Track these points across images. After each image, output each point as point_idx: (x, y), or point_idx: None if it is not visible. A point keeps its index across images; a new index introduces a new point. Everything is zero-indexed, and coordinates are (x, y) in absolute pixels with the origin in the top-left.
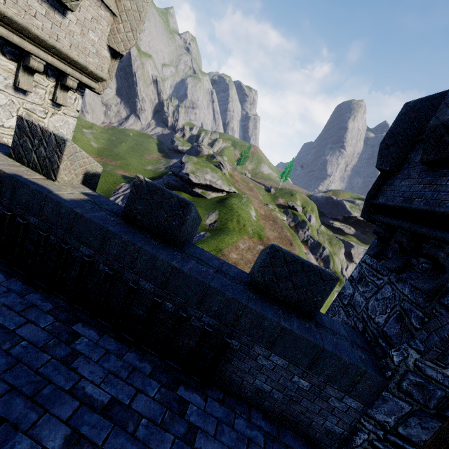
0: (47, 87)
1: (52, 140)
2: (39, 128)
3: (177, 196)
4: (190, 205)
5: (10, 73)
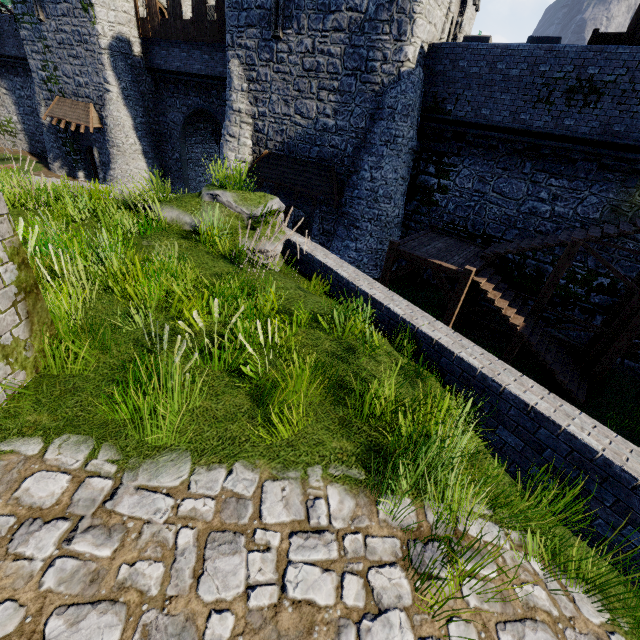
0: None
1: (211, 8)
2: (208, 6)
3: None
4: None
5: None
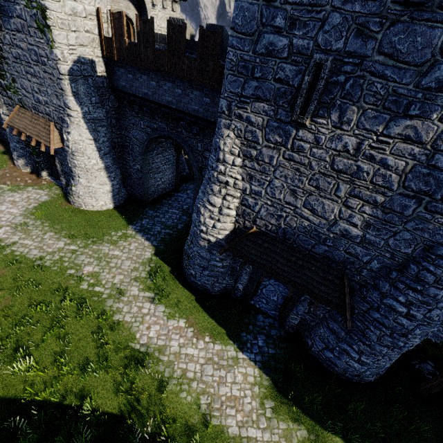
0: (170, 5)
1: (180, 22)
2: (176, 19)
3: (219, 25)
4: (223, 27)
5: (161, 3)
